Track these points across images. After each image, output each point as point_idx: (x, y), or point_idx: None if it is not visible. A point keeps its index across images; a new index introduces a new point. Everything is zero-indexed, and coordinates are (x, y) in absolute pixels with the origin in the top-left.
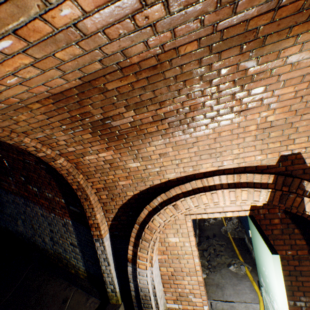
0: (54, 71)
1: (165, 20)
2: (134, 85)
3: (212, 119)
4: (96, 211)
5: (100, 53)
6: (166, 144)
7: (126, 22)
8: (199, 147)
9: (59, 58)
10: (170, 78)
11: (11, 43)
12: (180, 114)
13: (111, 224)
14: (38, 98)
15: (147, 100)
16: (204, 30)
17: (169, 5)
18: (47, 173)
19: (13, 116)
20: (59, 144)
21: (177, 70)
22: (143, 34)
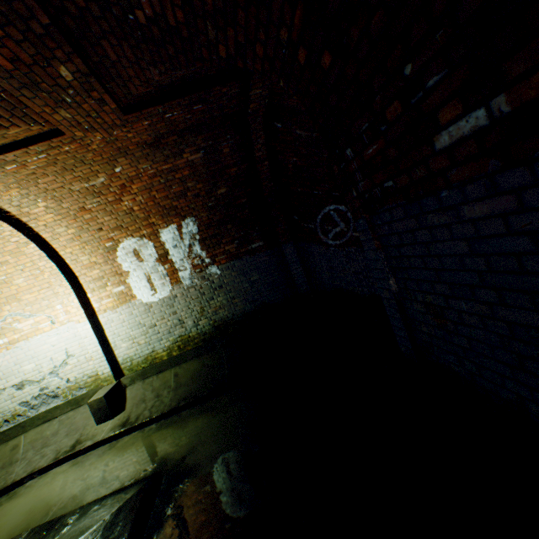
0: None
1: None
2: None
3: None
4: None
5: None
6: None
7: None
8: None
9: None
10: None
11: None
12: None
13: None
14: None
15: None
16: None
17: None
18: None
19: None
20: None
21: None
22: None
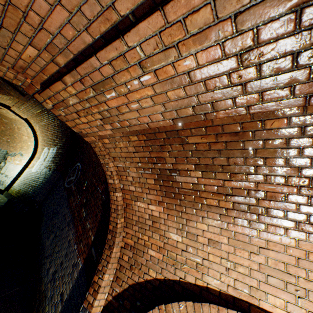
0: (160, 107)
1: (255, 81)
2: (211, 145)
3: (296, 223)
4: (108, 268)
5: (196, 100)
6: (222, 230)
7: (223, 77)
8: (268, 259)
9: (168, 96)
10: (249, 150)
11: (149, 78)
12: (251, 196)
13: (109, 302)
14: (139, 128)
15: (218, 165)
16: (294, 101)
17: (261, 69)
18: (102, 204)
19: (117, 141)
20: (127, 179)
21: (258, 143)
22: (233, 90)
